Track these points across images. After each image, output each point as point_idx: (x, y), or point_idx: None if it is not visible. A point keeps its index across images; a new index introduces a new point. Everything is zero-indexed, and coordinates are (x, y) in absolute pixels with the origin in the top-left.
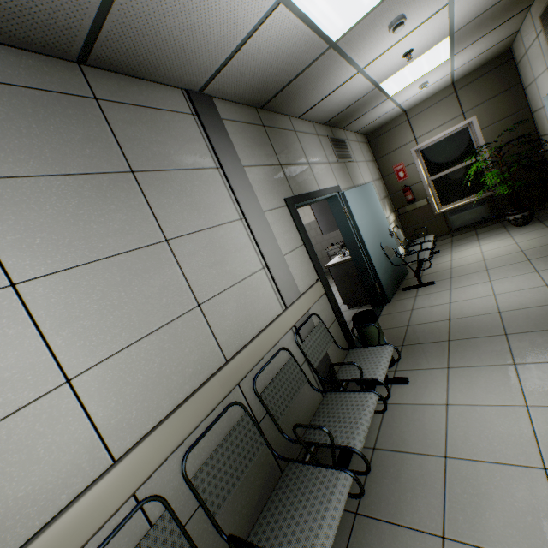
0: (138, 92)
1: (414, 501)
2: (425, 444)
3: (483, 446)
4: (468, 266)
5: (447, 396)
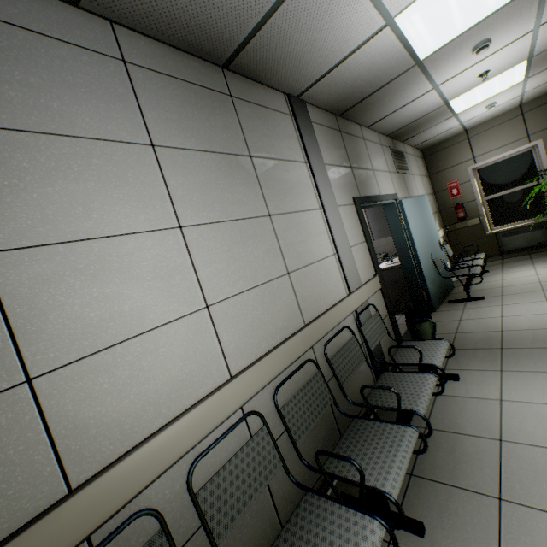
0: (256, 94)
1: (469, 470)
2: (478, 429)
3: (539, 435)
4: (522, 286)
5: (500, 393)
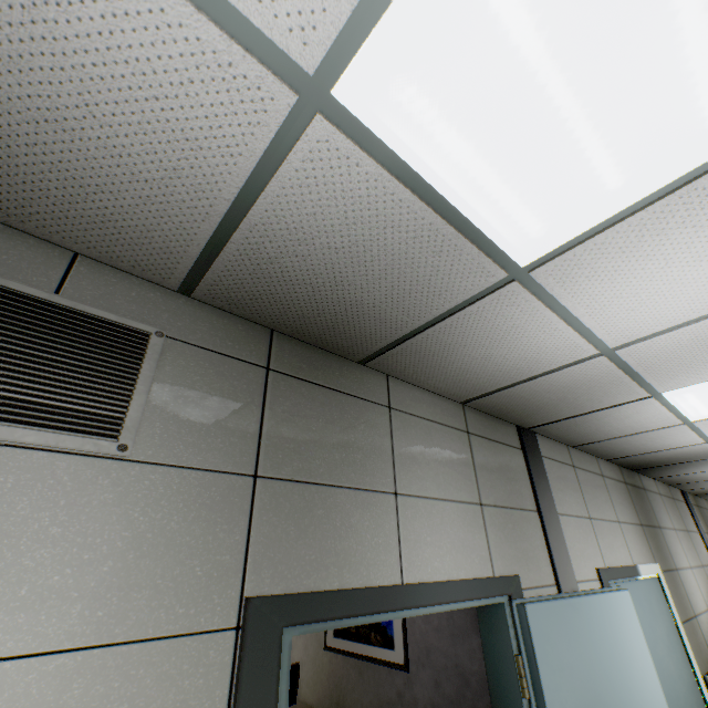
0: (674, 493)
1: None
2: None
3: None
4: None
5: None
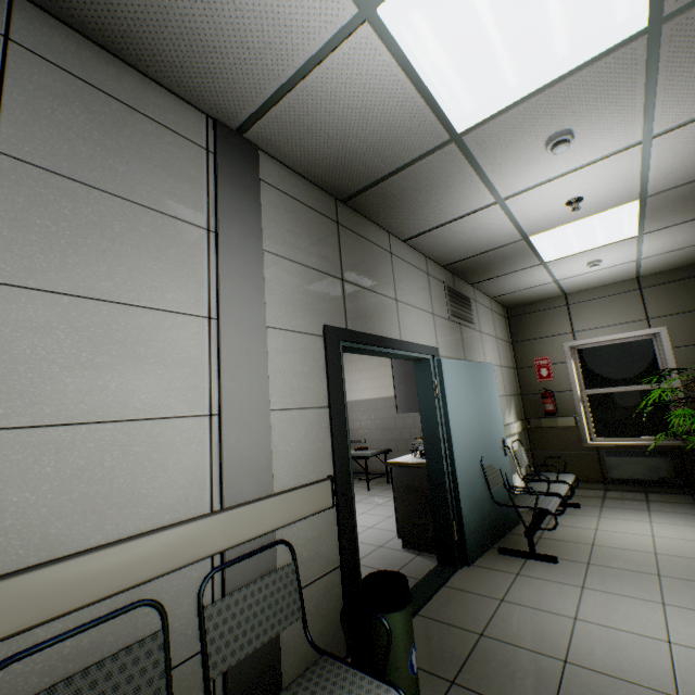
0: (113, 77)
1: None
2: None
3: None
4: (625, 553)
5: None
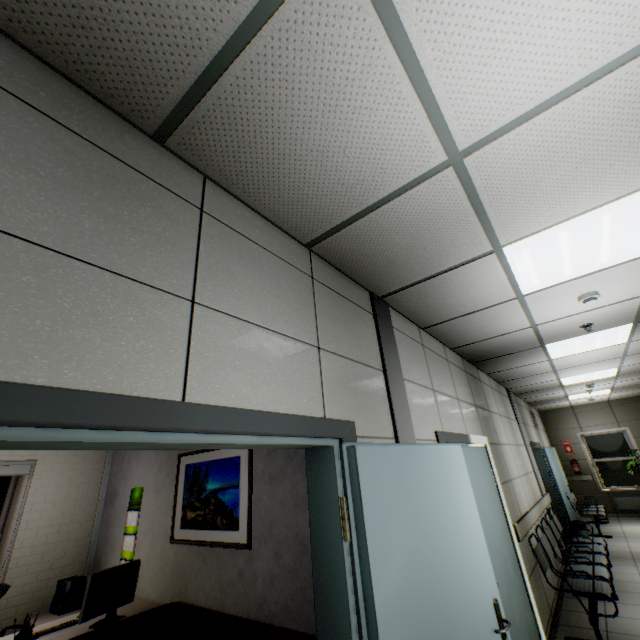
0: (502, 390)
1: (631, 588)
2: (630, 580)
3: None
4: (638, 533)
5: (638, 571)
